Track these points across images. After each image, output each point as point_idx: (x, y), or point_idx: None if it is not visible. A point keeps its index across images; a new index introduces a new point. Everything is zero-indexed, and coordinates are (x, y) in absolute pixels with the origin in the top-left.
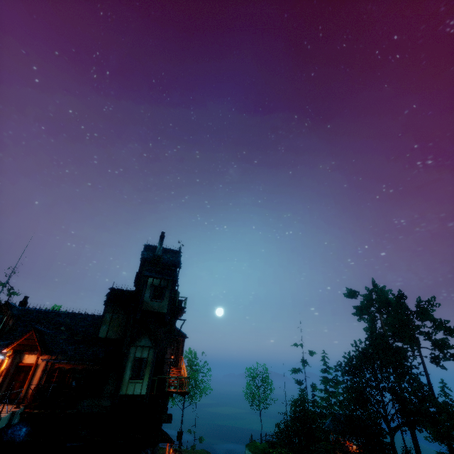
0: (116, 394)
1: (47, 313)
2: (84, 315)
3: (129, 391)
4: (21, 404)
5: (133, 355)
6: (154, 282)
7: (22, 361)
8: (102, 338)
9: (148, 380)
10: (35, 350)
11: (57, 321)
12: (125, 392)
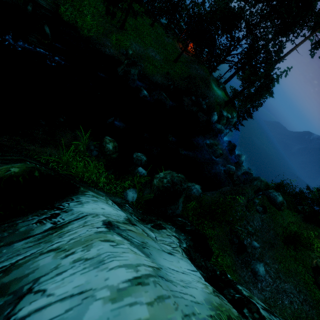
0: None
1: None
2: None
3: None
4: None
5: None
6: None
7: None
8: None
9: None
10: None
11: None
12: None
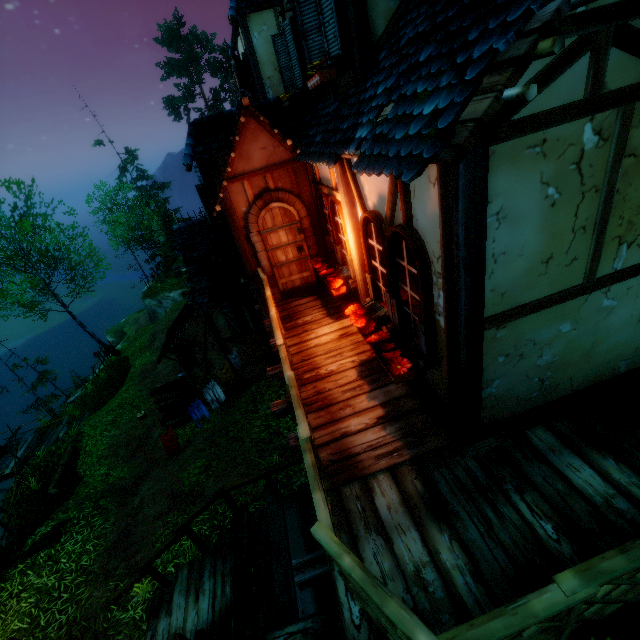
0: None
1: None
2: None
3: None
4: None
5: None
6: None
7: None
8: None
9: None
10: None
11: None
12: None
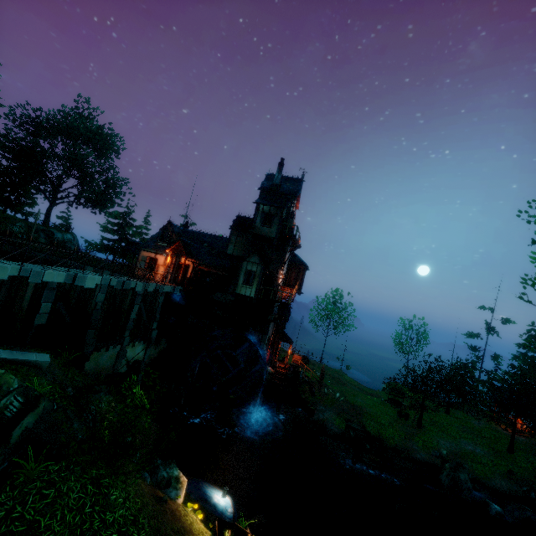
0: (233, 291)
1: (197, 233)
2: (221, 237)
3: (242, 292)
4: (183, 286)
5: (245, 267)
6: (265, 210)
7: (181, 261)
8: (229, 255)
9: (256, 288)
10: (182, 253)
11: (203, 240)
12: (239, 292)
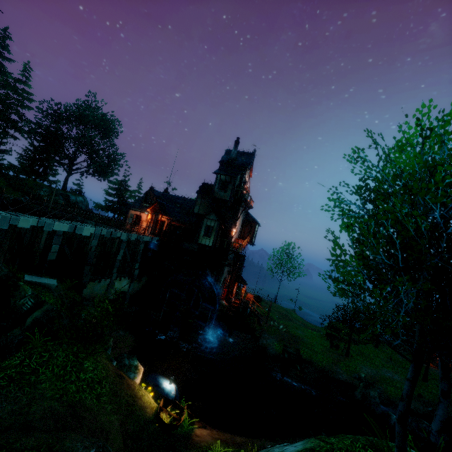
0: (196, 241)
1: (173, 197)
2: (191, 200)
3: (203, 242)
4: (160, 237)
5: (205, 223)
6: (222, 178)
7: (159, 218)
8: (196, 213)
9: (213, 239)
10: (159, 212)
11: (177, 202)
12: (200, 242)
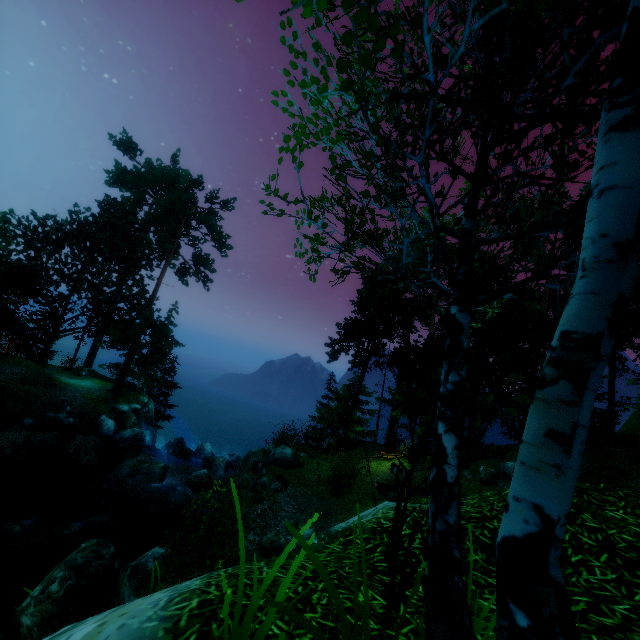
0: None
1: None
2: None
3: None
4: None
5: None
6: None
7: None
8: None
9: None
10: None
11: None
12: None
